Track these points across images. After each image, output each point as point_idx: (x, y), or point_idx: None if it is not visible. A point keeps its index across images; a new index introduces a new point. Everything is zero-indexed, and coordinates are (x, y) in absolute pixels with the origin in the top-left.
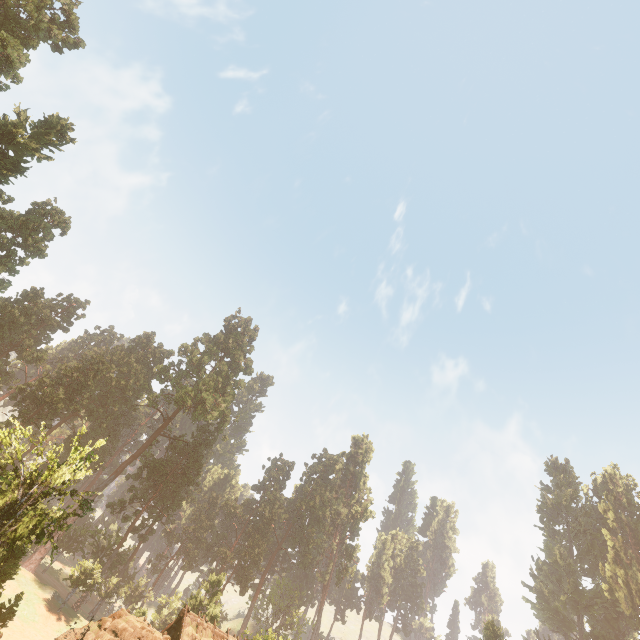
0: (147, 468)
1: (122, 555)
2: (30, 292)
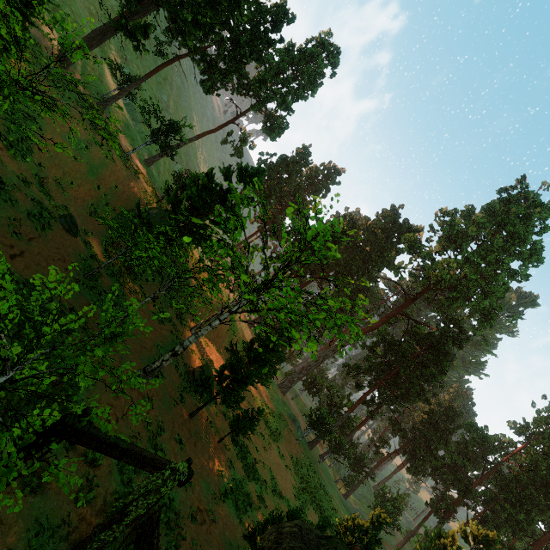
0: (385, 342)
1: (350, 420)
2: (301, 149)
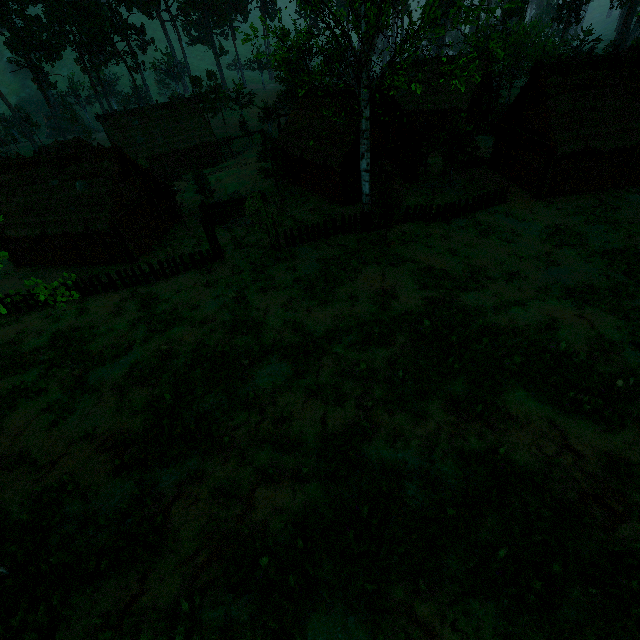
0: None
1: None
2: None
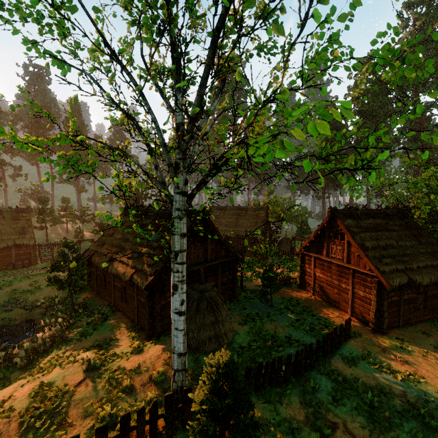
0: None
1: None
2: None
